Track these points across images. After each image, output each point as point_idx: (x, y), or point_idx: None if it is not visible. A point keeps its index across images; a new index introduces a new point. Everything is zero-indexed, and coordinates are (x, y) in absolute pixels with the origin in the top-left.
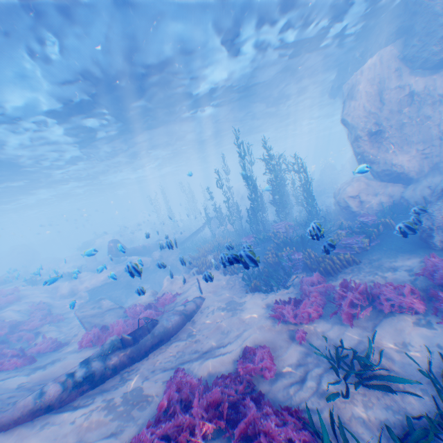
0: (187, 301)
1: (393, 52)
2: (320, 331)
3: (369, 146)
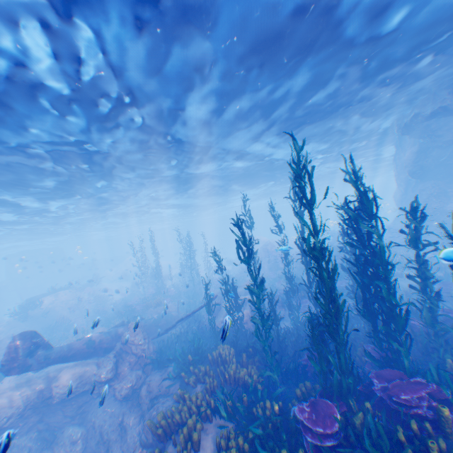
0: None
1: None
2: None
3: None
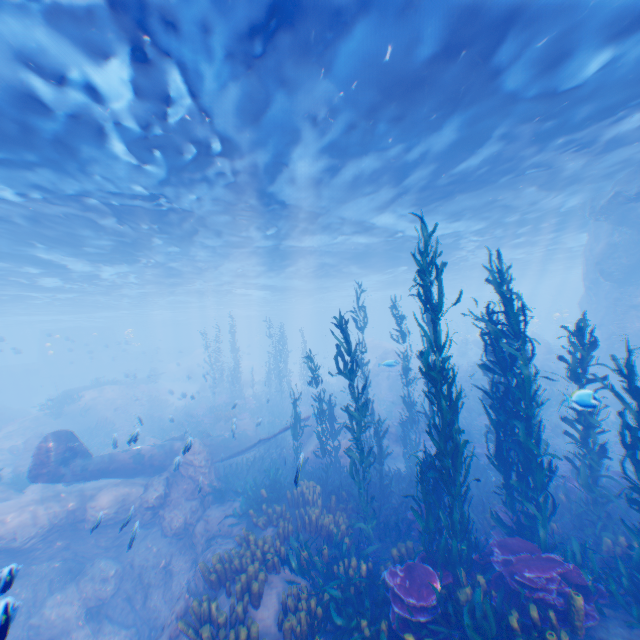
0: None
1: None
2: None
3: None
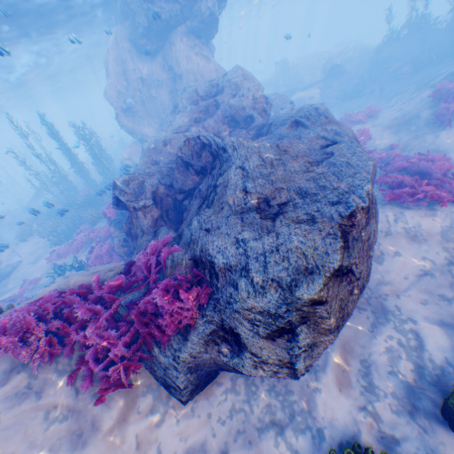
0: (6, 266)
1: (125, 35)
2: (68, 260)
3: (128, 120)
